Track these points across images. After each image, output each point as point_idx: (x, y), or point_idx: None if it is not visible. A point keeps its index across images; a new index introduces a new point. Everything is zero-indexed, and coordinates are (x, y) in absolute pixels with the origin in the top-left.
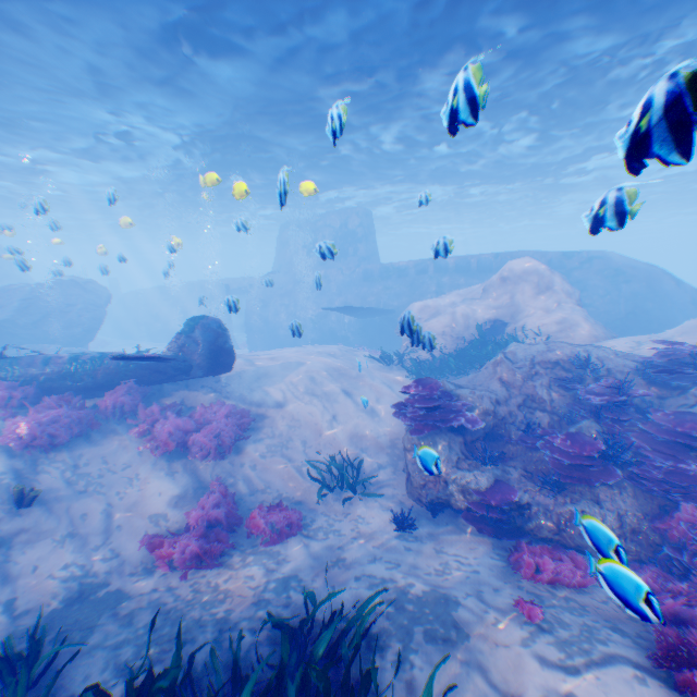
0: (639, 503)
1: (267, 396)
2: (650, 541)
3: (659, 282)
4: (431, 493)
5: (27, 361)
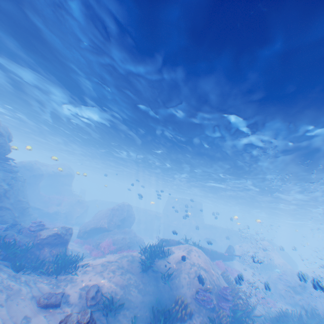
0: None
1: (236, 268)
2: None
3: (284, 253)
4: (292, 300)
5: (204, 248)
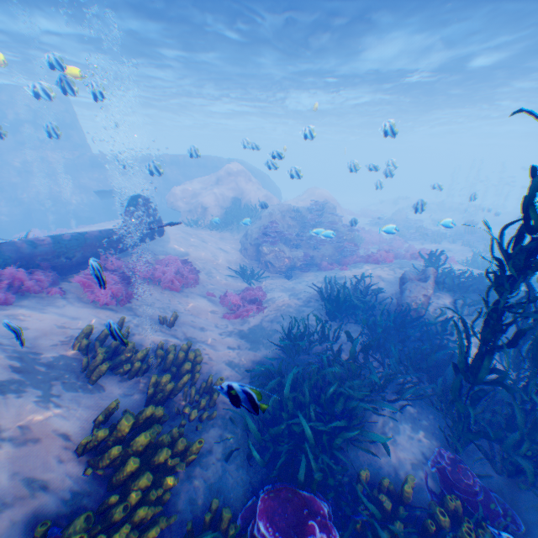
0: (331, 247)
1: (175, 250)
2: (336, 256)
3: (265, 177)
4: (287, 265)
5: (11, 248)
